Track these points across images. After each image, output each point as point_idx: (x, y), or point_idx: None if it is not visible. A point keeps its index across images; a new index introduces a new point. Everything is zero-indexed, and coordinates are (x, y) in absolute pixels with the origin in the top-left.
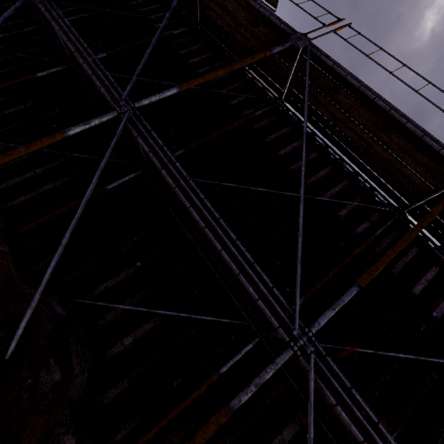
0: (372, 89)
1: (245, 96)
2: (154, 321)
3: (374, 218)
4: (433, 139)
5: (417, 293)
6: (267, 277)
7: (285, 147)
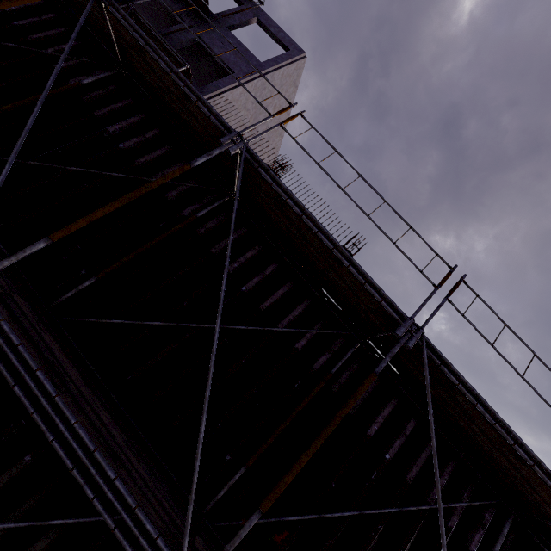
0: (315, 219)
1: (187, 185)
2: (50, 535)
3: (336, 346)
4: (375, 287)
5: (372, 434)
6: (150, 526)
7: (237, 259)
